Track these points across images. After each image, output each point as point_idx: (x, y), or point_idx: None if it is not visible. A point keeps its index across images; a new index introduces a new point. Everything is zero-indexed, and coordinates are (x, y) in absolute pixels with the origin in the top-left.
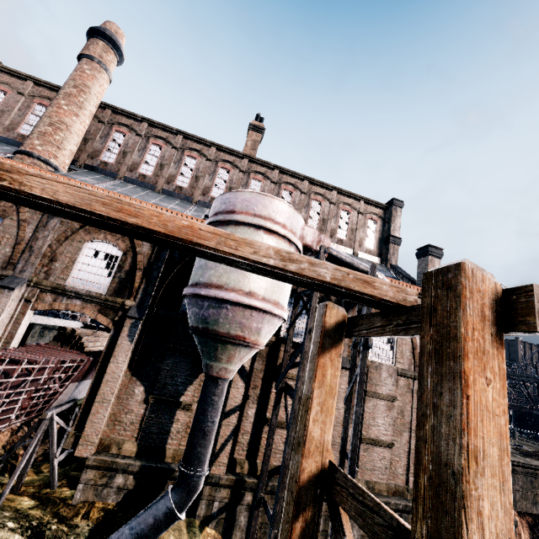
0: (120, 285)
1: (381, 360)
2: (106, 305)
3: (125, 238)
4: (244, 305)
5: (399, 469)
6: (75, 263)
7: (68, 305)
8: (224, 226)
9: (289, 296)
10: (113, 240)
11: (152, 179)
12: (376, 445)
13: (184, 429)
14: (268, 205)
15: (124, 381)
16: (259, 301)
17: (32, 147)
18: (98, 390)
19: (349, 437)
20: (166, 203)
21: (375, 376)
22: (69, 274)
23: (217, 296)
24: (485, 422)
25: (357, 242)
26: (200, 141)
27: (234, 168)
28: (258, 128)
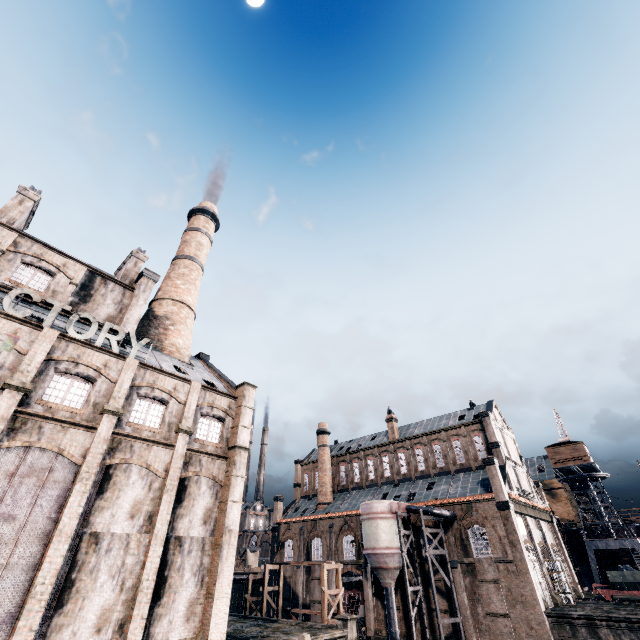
0: (358, 553)
1: (484, 554)
2: (357, 564)
3: (352, 530)
4: (374, 553)
5: (522, 634)
6: (343, 549)
7: (347, 569)
8: (362, 521)
9: (397, 539)
10: (349, 533)
11: (361, 482)
12: (496, 616)
13: (401, 620)
14: (369, 507)
15: (373, 599)
16: (377, 550)
17: (319, 500)
18: (365, 605)
19: (481, 614)
20: (366, 497)
21: (480, 567)
22: (343, 554)
23: (366, 553)
24: (322, 576)
25: (471, 459)
26: (369, 448)
27: (388, 453)
28: (389, 419)
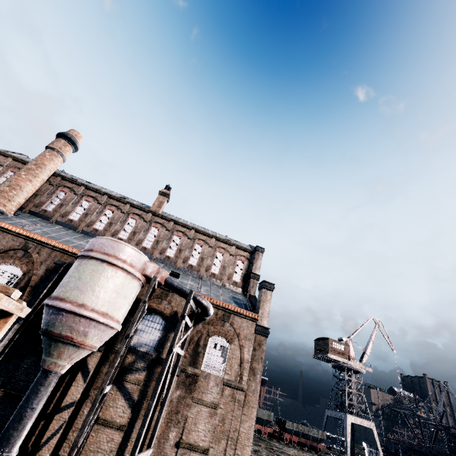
0: None
1: (213, 371)
2: None
3: (28, 263)
4: (75, 313)
5: None
6: None
7: None
8: (83, 259)
9: (125, 310)
10: (19, 264)
11: (77, 223)
12: (192, 450)
13: None
14: (115, 247)
15: None
16: (87, 311)
17: None
18: None
19: (171, 441)
20: (78, 240)
21: (203, 384)
22: None
23: (57, 306)
24: None
25: (226, 276)
26: (119, 200)
27: (141, 219)
28: (165, 194)
